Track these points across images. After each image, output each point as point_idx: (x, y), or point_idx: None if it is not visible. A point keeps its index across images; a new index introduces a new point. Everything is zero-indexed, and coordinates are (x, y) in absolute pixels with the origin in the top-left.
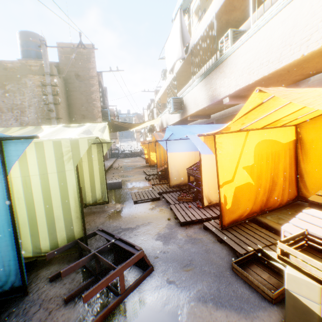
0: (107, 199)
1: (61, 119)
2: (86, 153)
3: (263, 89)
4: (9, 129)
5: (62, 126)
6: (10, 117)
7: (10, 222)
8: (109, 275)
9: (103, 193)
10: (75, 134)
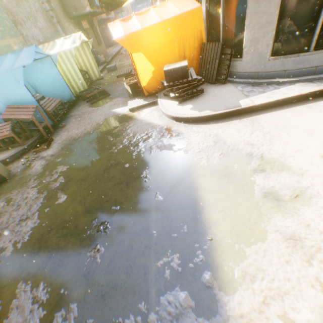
0: (102, 77)
1: (61, 19)
2: (82, 50)
3: (108, 26)
4: (44, 45)
5: (63, 39)
6: (31, 26)
7: (64, 81)
8: (92, 93)
9: (99, 73)
10: (69, 46)
